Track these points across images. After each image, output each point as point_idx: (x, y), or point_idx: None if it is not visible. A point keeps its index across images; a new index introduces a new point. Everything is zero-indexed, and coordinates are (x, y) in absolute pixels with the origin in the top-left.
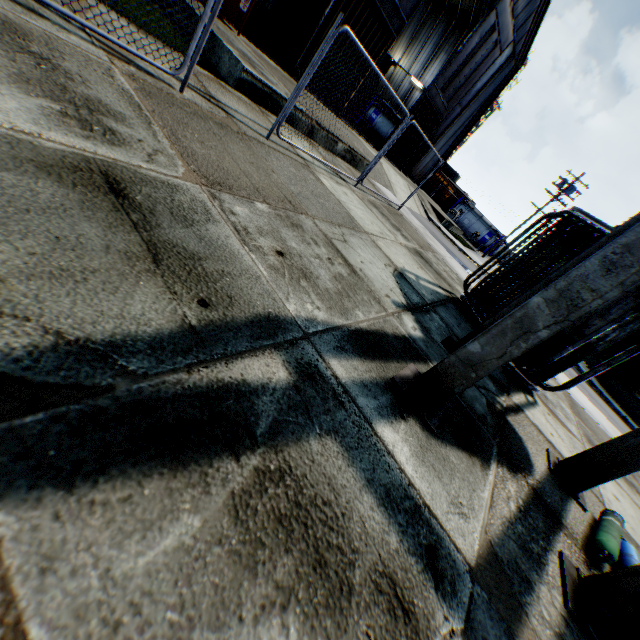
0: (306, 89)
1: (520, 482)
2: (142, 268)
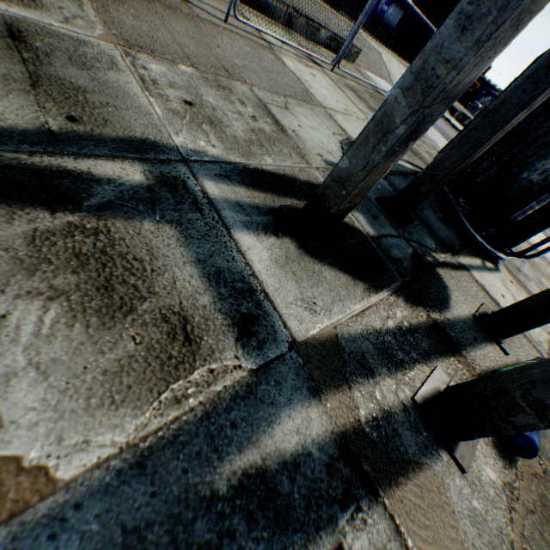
0: None
1: (418, 313)
2: (17, 88)
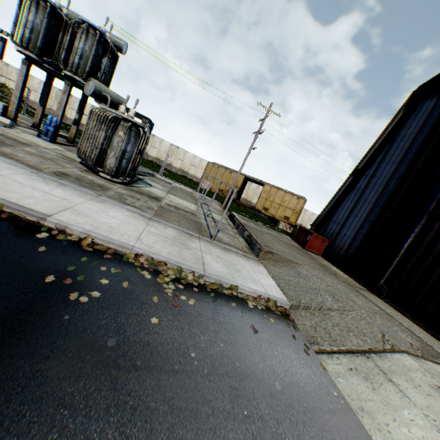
0: (398, 310)
1: None
2: (159, 179)
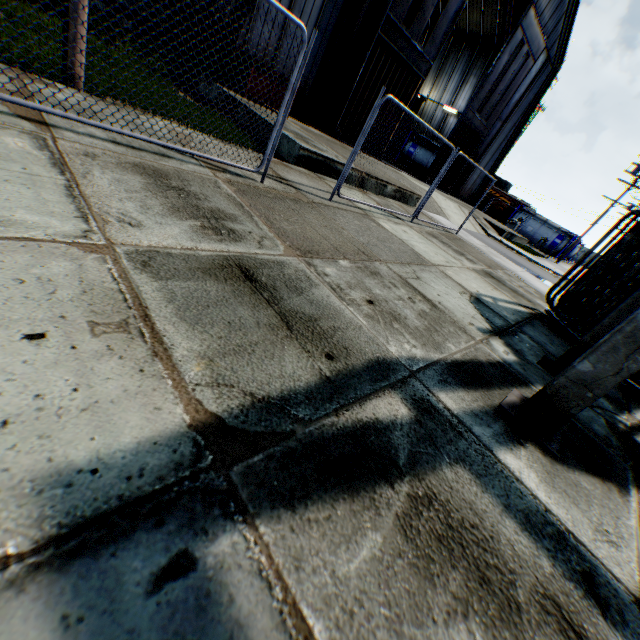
0: (347, 144)
1: None
2: (282, 335)
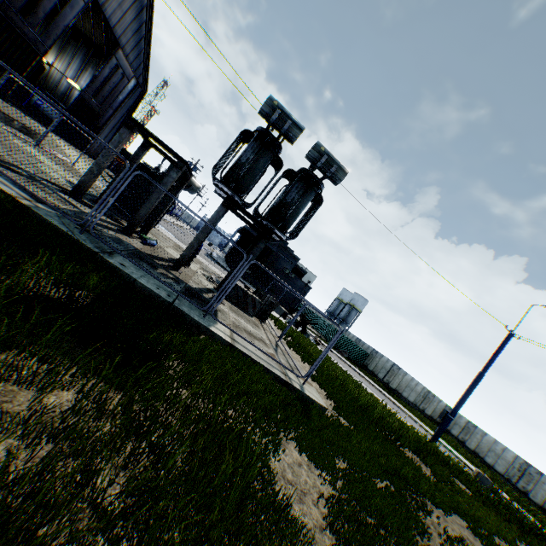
0: None
1: (115, 223)
2: None
